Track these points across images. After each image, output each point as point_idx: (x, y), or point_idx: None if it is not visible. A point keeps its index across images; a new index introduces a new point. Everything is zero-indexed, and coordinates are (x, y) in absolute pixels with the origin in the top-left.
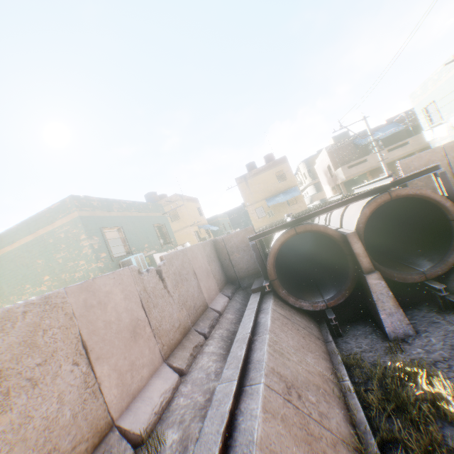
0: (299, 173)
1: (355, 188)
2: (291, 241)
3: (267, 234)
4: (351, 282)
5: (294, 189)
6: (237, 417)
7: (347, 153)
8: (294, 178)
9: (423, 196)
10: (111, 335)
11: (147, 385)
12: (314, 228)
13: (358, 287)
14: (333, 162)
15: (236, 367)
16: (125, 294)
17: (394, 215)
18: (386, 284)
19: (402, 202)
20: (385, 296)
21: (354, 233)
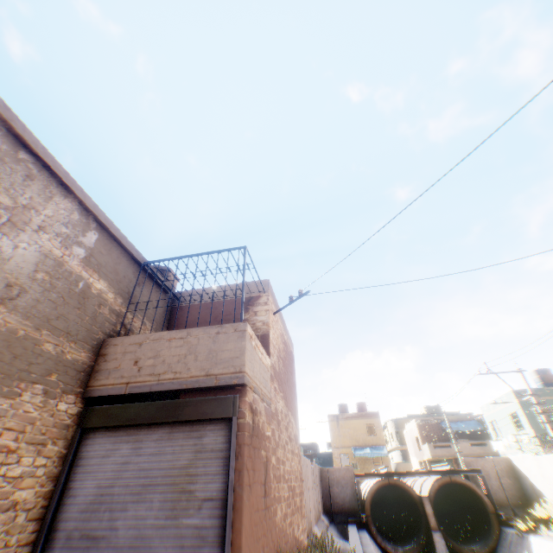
0: (385, 430)
1: (432, 466)
2: (373, 504)
3: (368, 475)
4: (423, 537)
5: (381, 447)
6: (363, 548)
7: (434, 432)
8: (383, 436)
9: (470, 486)
10: (310, 488)
11: (315, 526)
12: (401, 482)
13: (429, 548)
14: (421, 435)
15: (357, 537)
16: (310, 472)
17: (463, 502)
18: (450, 552)
19: (463, 489)
20: (444, 552)
21: (426, 496)
